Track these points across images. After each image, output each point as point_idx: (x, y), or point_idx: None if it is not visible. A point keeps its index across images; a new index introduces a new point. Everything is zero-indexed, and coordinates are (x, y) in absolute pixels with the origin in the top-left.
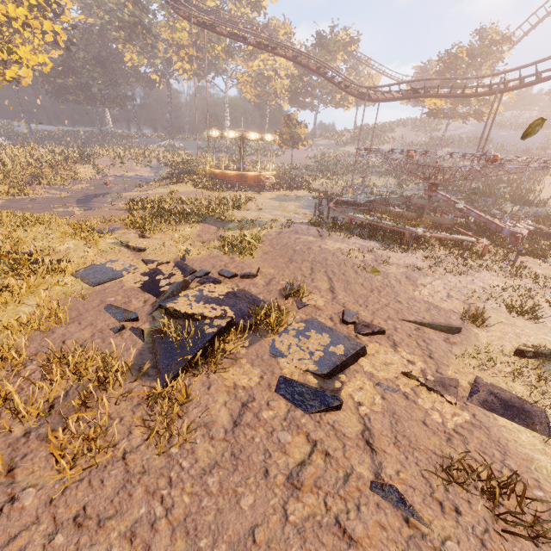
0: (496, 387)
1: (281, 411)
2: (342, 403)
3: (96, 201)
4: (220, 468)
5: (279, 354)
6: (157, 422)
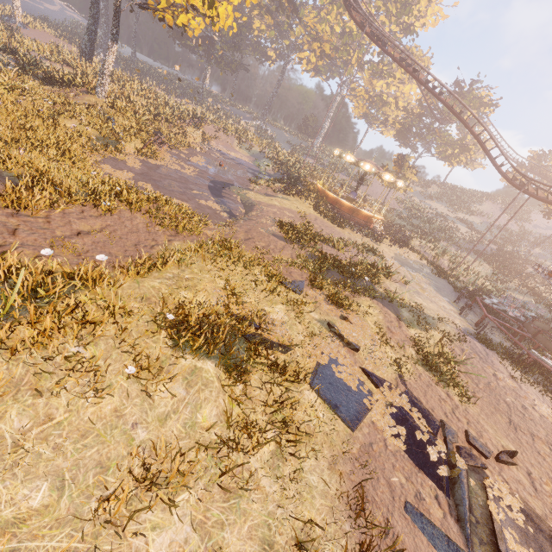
0: None
1: None
2: None
3: (228, 196)
4: None
5: None
6: None
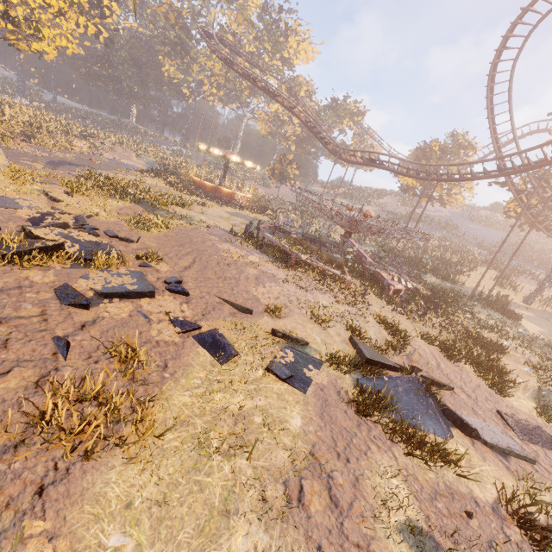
0: (221, 336)
1: (43, 298)
2: (88, 303)
3: (67, 167)
4: None
5: (85, 278)
6: None
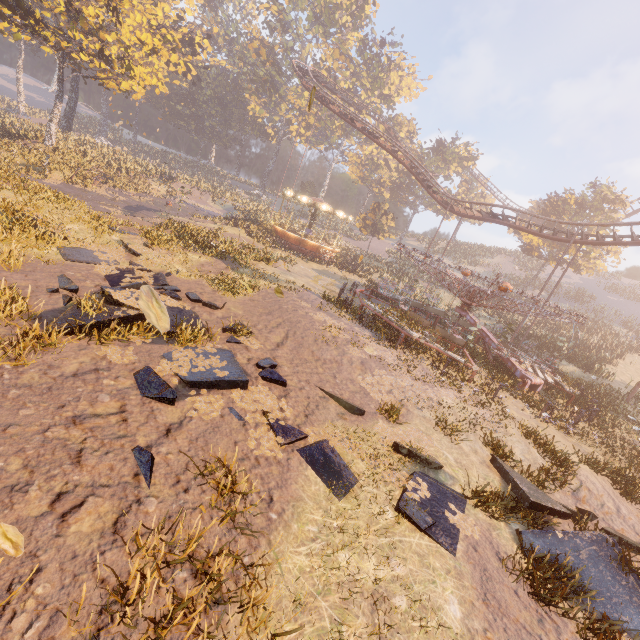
0: (333, 452)
1: (122, 386)
2: (174, 397)
3: (144, 212)
4: (30, 390)
5: (168, 357)
6: (6, 337)
